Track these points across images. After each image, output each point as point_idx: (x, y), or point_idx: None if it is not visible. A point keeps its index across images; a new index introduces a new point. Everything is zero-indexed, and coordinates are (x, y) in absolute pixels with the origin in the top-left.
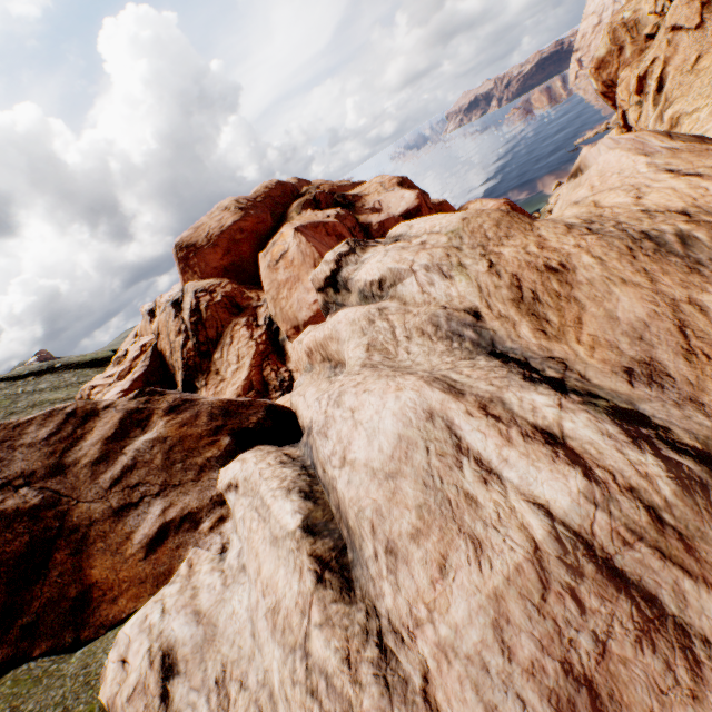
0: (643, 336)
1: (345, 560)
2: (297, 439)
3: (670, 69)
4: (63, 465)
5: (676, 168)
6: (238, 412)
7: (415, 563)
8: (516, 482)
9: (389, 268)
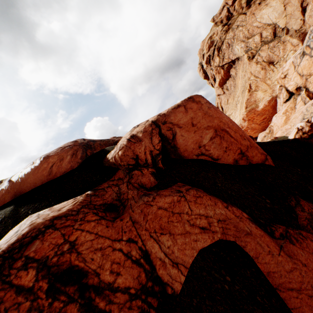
0: None
1: None
2: None
3: (222, 104)
4: None
5: None
6: None
7: None
8: None
9: None
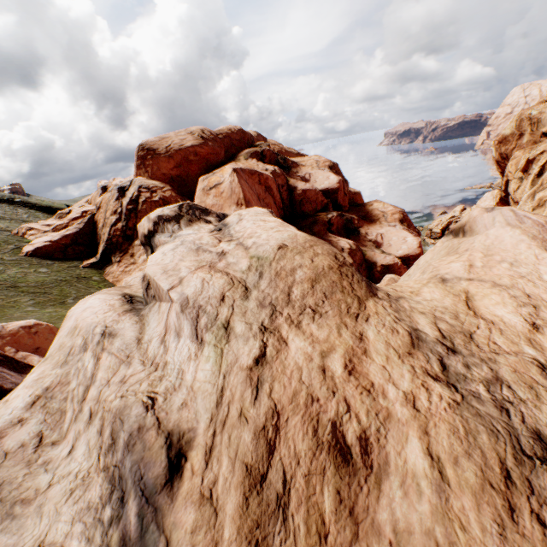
0: None
1: None
2: None
3: None
4: None
5: None
6: None
7: None
8: None
9: (149, 275)
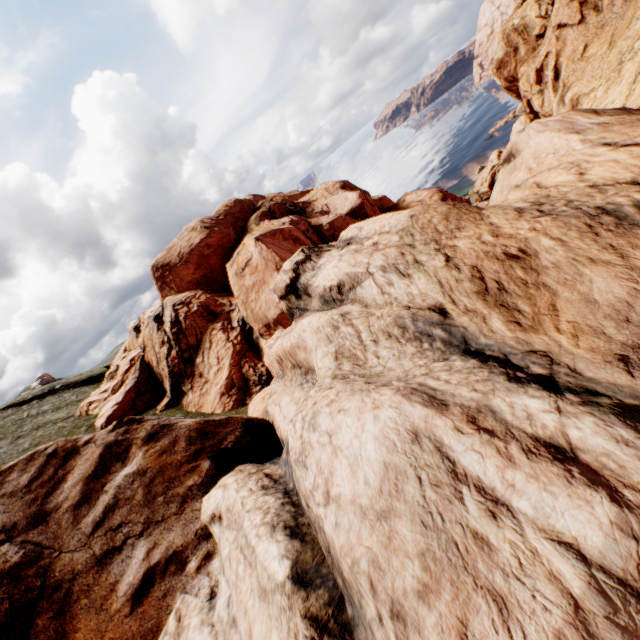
0: (629, 318)
1: (344, 617)
2: (278, 450)
3: (562, 60)
4: (45, 512)
5: (612, 141)
6: (216, 432)
7: (429, 631)
8: (531, 513)
9: (346, 273)
